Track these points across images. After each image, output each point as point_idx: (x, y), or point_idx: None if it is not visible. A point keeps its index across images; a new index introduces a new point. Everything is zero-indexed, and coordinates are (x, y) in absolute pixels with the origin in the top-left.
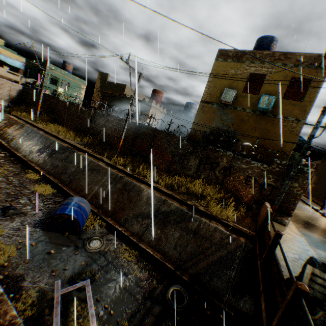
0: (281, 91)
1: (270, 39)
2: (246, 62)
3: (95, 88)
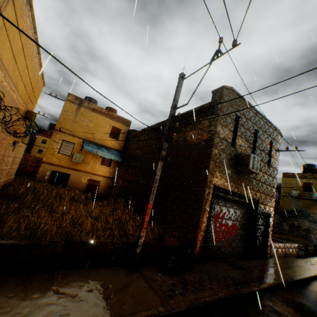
0: None
1: (309, 165)
2: (299, 178)
3: None
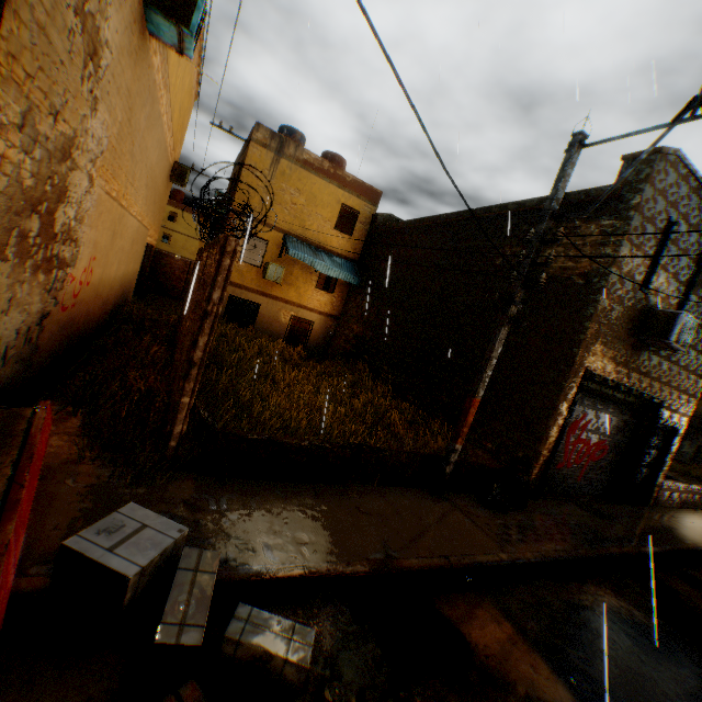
0: None
1: None
2: None
3: None
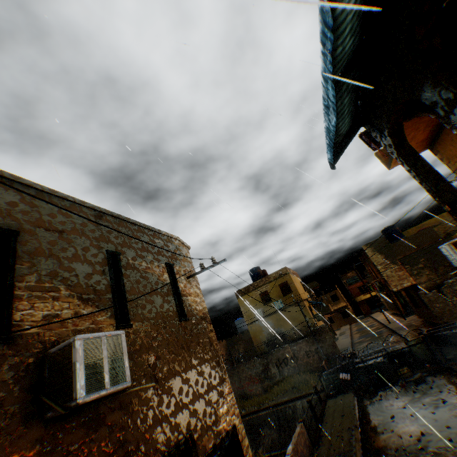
0: (280, 293)
1: (254, 269)
2: (253, 290)
3: None
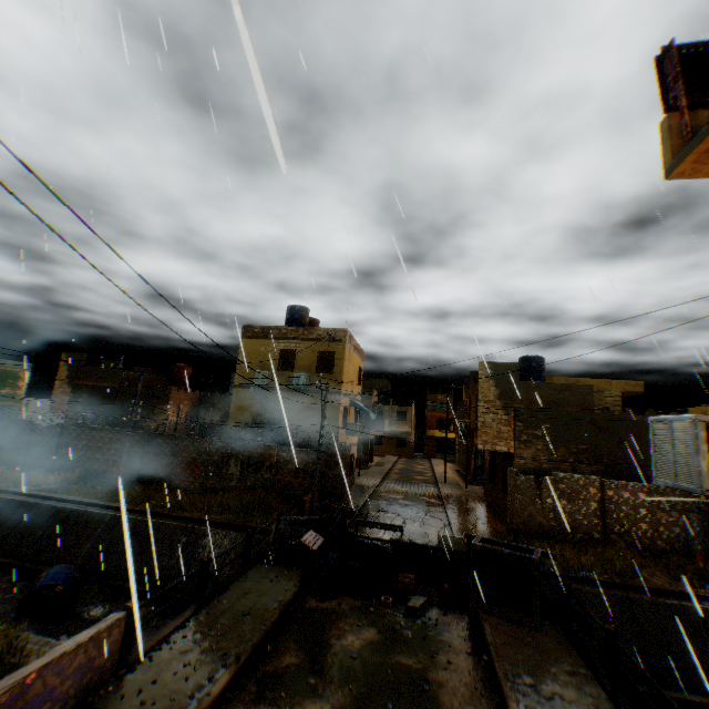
0: (314, 366)
1: (298, 308)
2: (275, 338)
3: (59, 380)
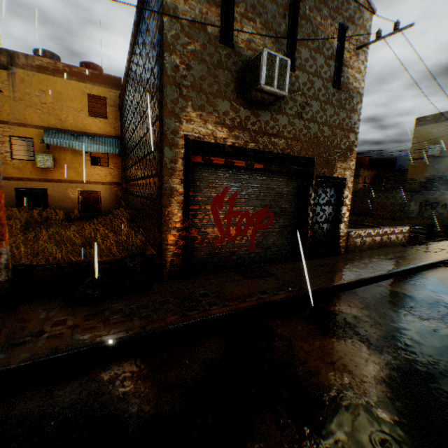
0: None
1: None
2: (444, 120)
3: None
